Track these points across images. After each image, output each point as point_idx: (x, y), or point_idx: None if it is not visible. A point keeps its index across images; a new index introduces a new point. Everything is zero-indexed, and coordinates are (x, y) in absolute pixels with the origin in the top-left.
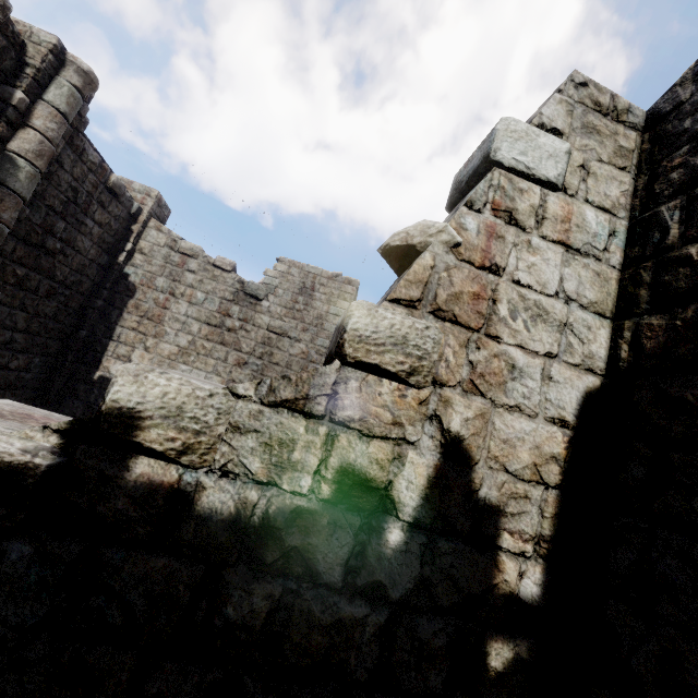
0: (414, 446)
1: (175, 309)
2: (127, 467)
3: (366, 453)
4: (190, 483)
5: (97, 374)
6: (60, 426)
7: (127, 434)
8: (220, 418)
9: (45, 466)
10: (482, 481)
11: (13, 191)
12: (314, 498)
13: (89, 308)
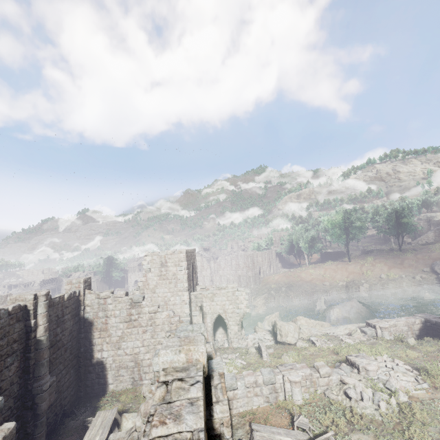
0: None
1: (110, 322)
2: None
3: None
4: None
5: (94, 361)
6: None
7: None
8: None
9: None
10: None
11: (45, 348)
12: None
13: (80, 339)
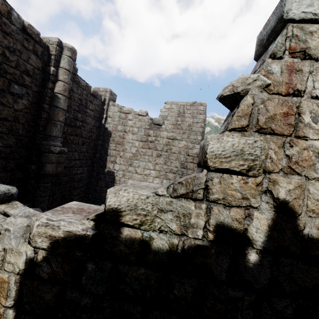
0: (257, 209)
1: (127, 138)
2: (120, 232)
3: (229, 215)
4: (147, 237)
5: (106, 170)
6: (92, 218)
7: (117, 219)
8: (153, 207)
9: (91, 235)
10: (305, 225)
11: (60, 108)
12: (205, 240)
13: (97, 145)
